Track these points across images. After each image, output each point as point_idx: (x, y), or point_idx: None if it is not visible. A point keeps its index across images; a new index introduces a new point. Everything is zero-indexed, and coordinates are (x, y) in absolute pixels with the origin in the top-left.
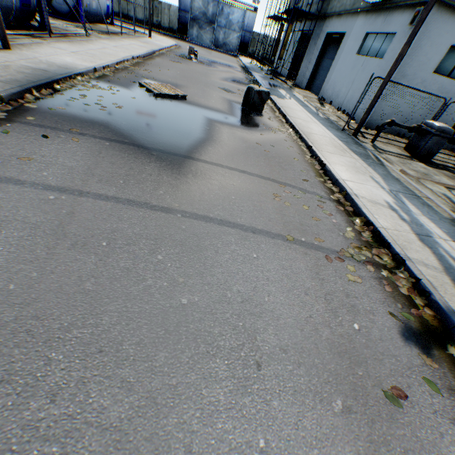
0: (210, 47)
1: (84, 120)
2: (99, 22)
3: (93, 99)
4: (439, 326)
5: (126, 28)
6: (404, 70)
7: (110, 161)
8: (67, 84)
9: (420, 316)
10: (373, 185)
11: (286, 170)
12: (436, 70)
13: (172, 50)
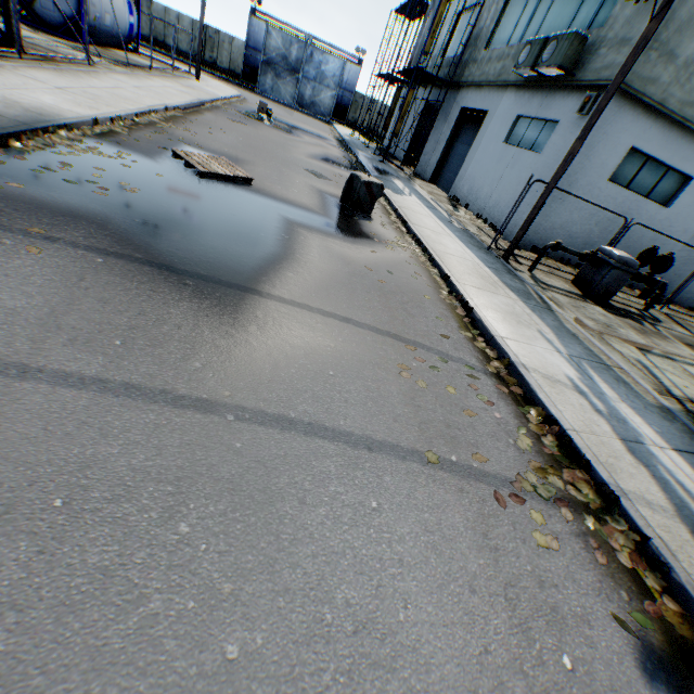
0: (291, 105)
1: (59, 211)
2: (115, 46)
3: (84, 171)
4: (693, 637)
5: (161, 62)
6: (571, 173)
7: (100, 297)
8: (37, 142)
9: (659, 613)
10: (545, 346)
11: (414, 318)
12: (612, 177)
13: (232, 103)
